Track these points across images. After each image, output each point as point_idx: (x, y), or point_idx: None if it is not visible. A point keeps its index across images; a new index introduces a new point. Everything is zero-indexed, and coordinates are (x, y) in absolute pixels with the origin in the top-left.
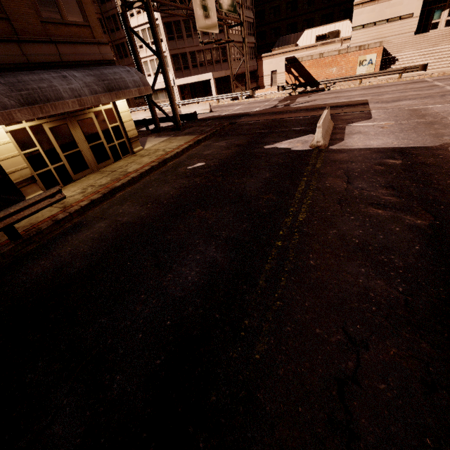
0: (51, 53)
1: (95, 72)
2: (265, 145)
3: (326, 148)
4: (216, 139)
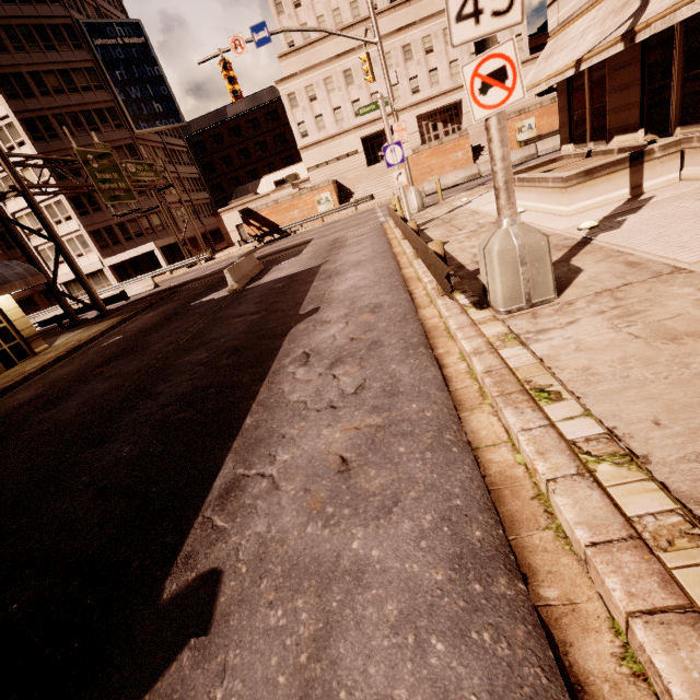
0: None
1: None
2: (192, 303)
3: (242, 289)
4: (146, 312)
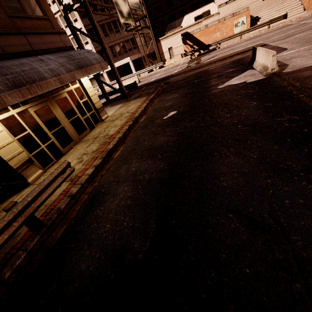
0: (22, 43)
1: (64, 54)
2: (217, 86)
3: (281, 72)
4: (165, 95)
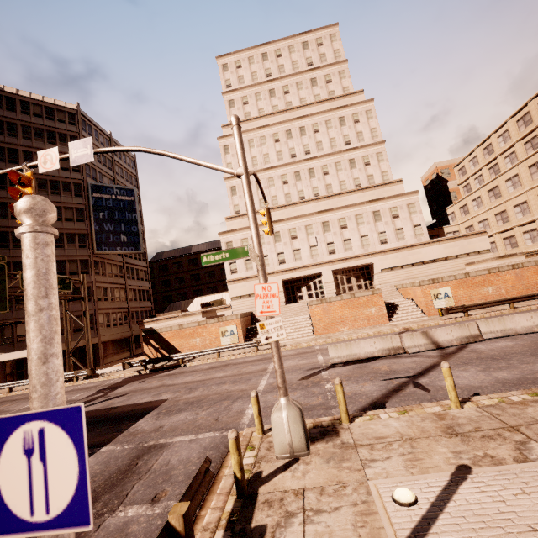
0: None
1: None
2: None
3: None
4: None
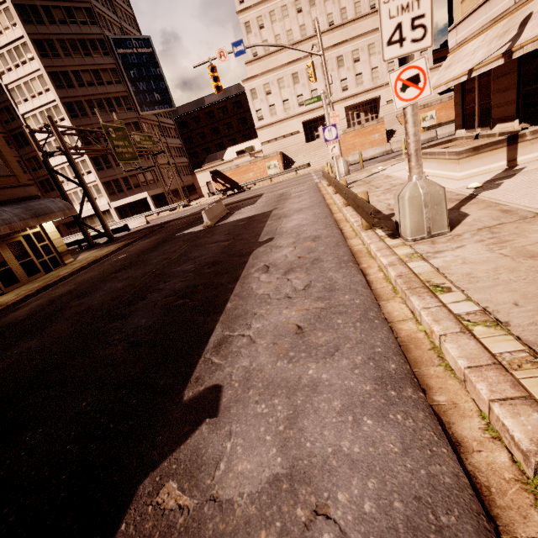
0: None
1: (22, 206)
2: (177, 234)
3: (214, 225)
4: (143, 240)
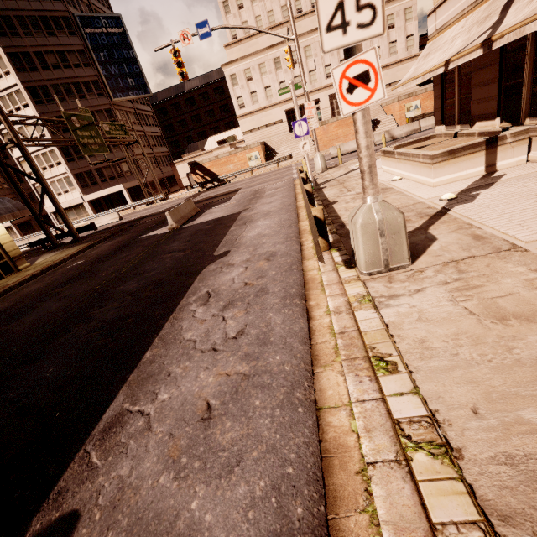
0: None
1: None
2: (141, 236)
3: (179, 228)
4: (107, 241)
